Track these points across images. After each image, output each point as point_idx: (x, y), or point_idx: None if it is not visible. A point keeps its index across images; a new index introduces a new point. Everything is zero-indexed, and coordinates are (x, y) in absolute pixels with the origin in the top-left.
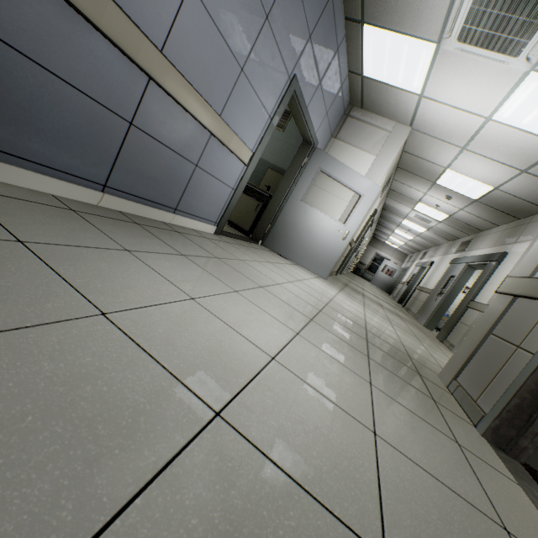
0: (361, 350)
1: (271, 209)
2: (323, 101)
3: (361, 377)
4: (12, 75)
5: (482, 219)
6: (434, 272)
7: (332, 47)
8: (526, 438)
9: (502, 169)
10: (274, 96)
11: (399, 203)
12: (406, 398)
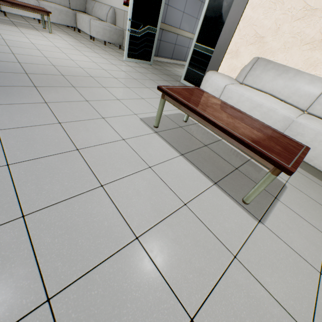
0: None
1: None
2: None
3: None
4: (162, 45)
5: None
6: None
7: None
8: None
9: None
10: None
11: None
12: None
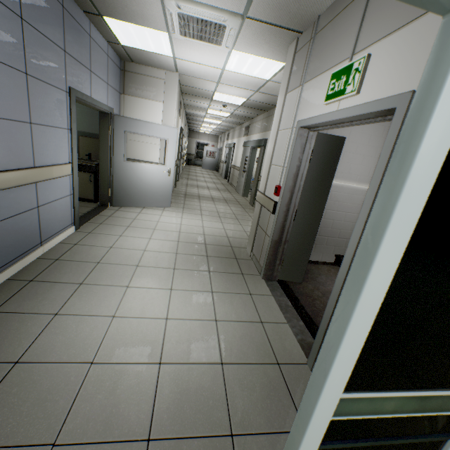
0: (205, 270)
1: (104, 177)
2: (100, 79)
3: (207, 292)
4: None
5: (250, 113)
6: (237, 153)
7: (85, 39)
8: (275, 272)
9: (245, 91)
10: (63, 114)
11: (196, 110)
12: (229, 285)
